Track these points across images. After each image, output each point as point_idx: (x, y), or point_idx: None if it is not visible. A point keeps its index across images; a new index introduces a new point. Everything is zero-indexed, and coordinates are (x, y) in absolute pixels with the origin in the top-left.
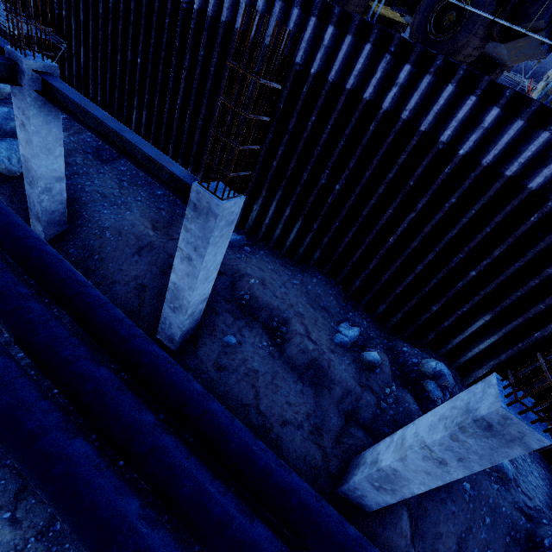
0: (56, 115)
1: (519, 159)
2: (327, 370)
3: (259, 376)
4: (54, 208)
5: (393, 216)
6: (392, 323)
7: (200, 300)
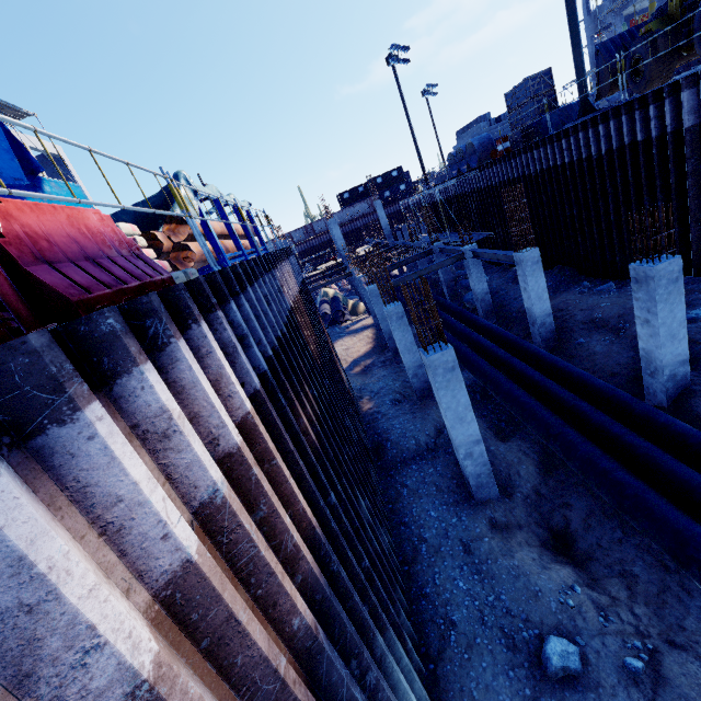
0: (479, 264)
1: None
2: None
3: (597, 355)
4: (488, 309)
5: None
6: None
7: (544, 314)
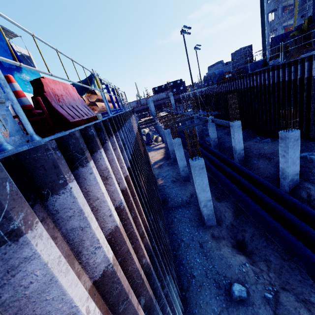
0: (214, 125)
1: None
2: None
3: (261, 168)
4: (215, 145)
5: None
6: None
7: (240, 149)
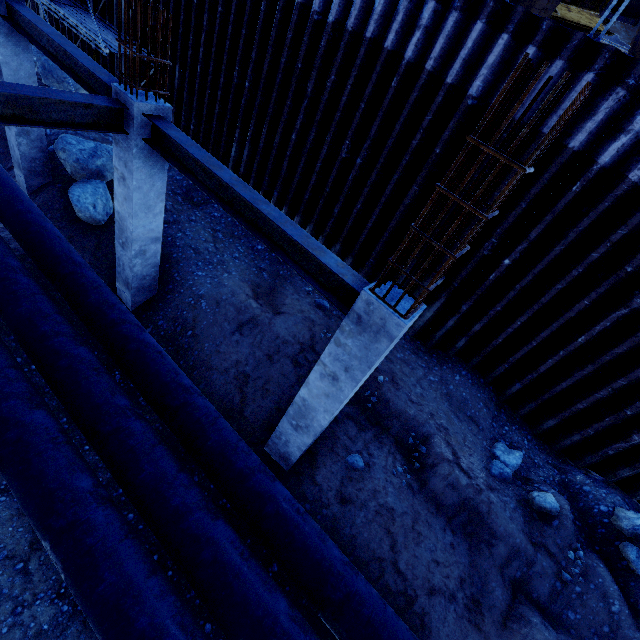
0: (162, 166)
1: None
2: (486, 517)
3: (395, 517)
4: (146, 272)
5: (589, 308)
6: (563, 444)
7: (331, 419)
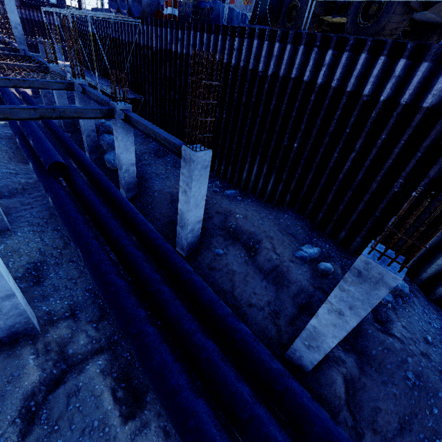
0: (131, 130)
1: (432, 91)
2: (286, 273)
3: (235, 274)
4: (130, 181)
5: (339, 158)
6: (353, 246)
7: (196, 221)
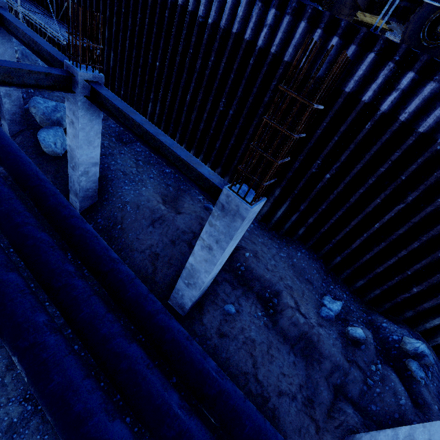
0: (98, 114)
1: None
2: (316, 344)
3: (256, 345)
4: (89, 186)
5: (380, 204)
6: (370, 297)
7: (211, 278)
